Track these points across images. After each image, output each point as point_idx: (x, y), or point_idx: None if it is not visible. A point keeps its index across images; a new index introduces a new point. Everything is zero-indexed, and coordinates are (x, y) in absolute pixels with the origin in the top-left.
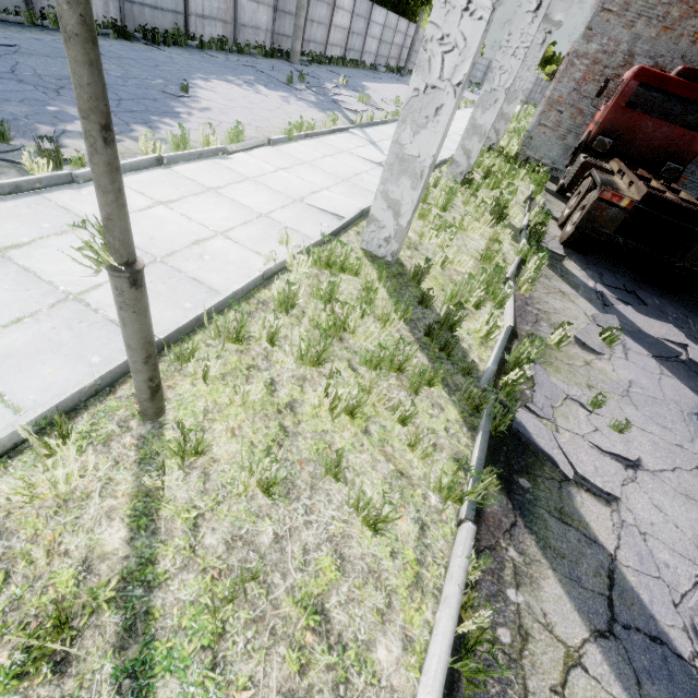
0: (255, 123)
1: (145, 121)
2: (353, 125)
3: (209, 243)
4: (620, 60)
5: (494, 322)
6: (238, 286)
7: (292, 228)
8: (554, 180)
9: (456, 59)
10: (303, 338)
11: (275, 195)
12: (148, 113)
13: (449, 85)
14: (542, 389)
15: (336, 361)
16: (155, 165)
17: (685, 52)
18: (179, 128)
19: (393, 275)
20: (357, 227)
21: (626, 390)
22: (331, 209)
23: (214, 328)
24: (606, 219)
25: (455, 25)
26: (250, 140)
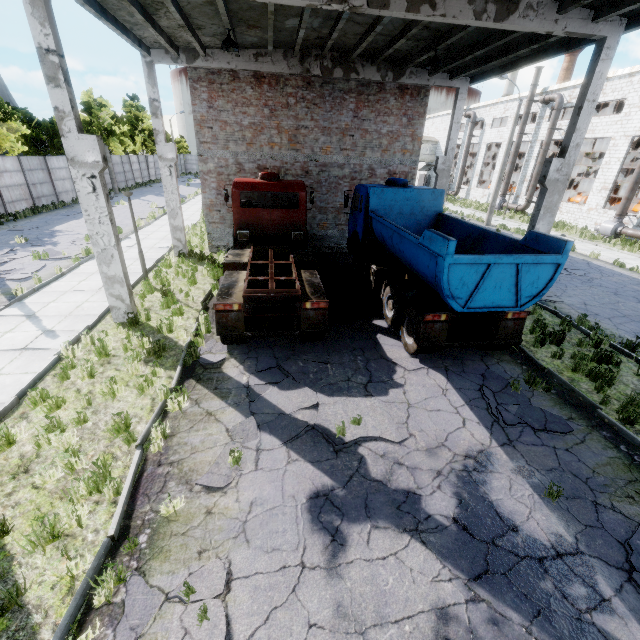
0: None
1: None
2: (5, 306)
3: None
4: (235, 169)
5: (67, 565)
6: None
7: None
8: None
9: None
10: None
11: None
12: None
13: None
14: (129, 619)
15: None
16: None
17: (271, 154)
18: None
19: None
20: None
21: (243, 523)
22: None
23: None
24: (234, 321)
25: None
26: None
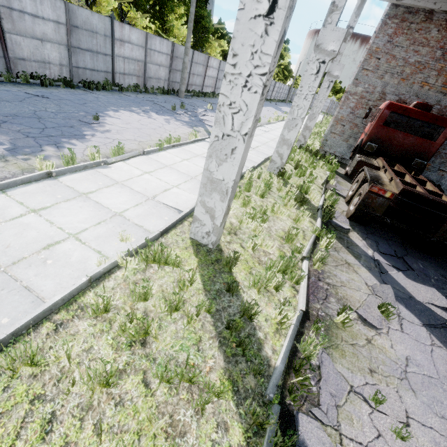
0: (139, 139)
1: (56, 143)
2: (209, 136)
3: (59, 246)
4: (377, 96)
5: (285, 313)
6: (58, 296)
7: (138, 224)
8: (343, 166)
9: (242, 118)
10: (89, 367)
11: (133, 195)
12: (61, 137)
13: (239, 134)
14: (327, 385)
15: (131, 375)
16: (45, 177)
17: (417, 92)
18: (69, 150)
19: (211, 262)
20: (191, 218)
21: (404, 371)
22: (173, 205)
23: (8, 357)
24: (376, 205)
25: (238, 96)
26: (128, 153)
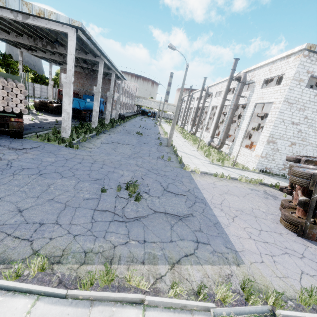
0: None
1: None
2: None
3: None
4: None
5: None
6: None
7: None
8: None
9: None
10: None
11: None
12: None
13: None
14: None
15: None
16: None
17: (77, 88)
18: None
19: None
20: None
21: None
22: None
23: None
24: (37, 104)
25: None
26: None
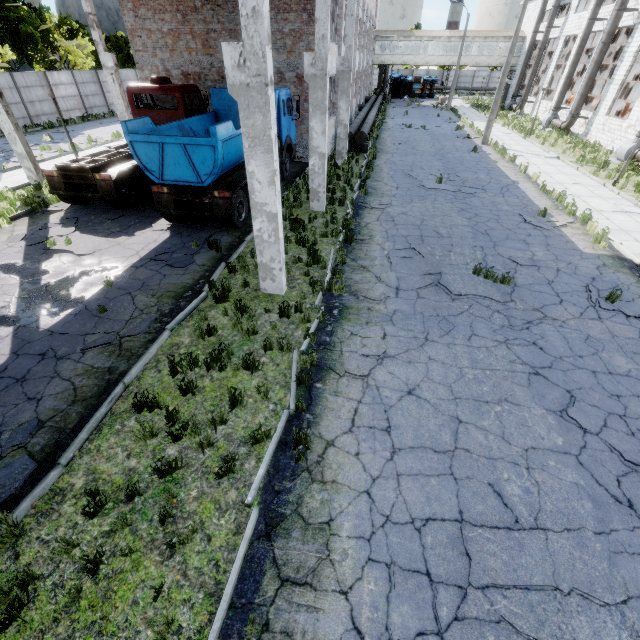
0: None
1: None
2: None
3: None
4: (165, 75)
5: None
6: None
7: None
8: None
9: None
10: None
11: None
12: None
13: None
14: None
15: None
16: None
17: (191, 60)
18: None
19: None
20: None
21: None
22: None
23: None
24: (58, 184)
25: None
26: None
